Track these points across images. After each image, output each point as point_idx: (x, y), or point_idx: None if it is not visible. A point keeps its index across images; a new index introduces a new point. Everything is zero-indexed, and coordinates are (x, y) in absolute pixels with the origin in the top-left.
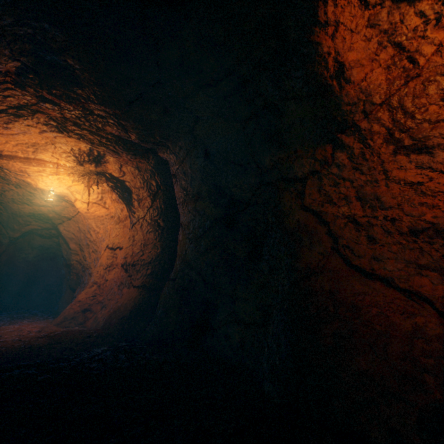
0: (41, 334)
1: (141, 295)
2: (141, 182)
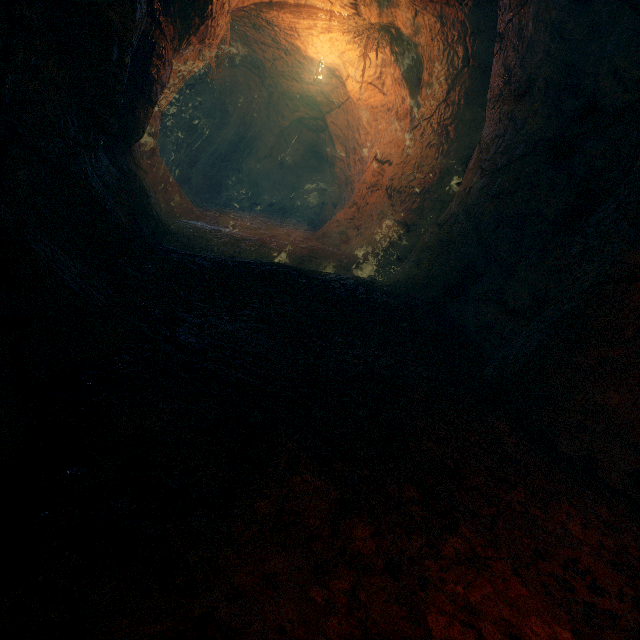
0: (303, 245)
1: (398, 233)
2: (440, 50)
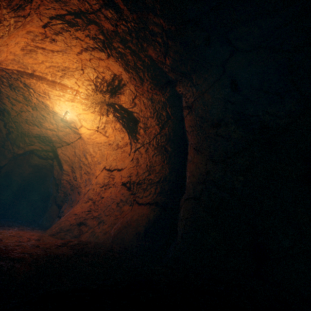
0: (57, 242)
1: (155, 211)
2: (152, 112)
